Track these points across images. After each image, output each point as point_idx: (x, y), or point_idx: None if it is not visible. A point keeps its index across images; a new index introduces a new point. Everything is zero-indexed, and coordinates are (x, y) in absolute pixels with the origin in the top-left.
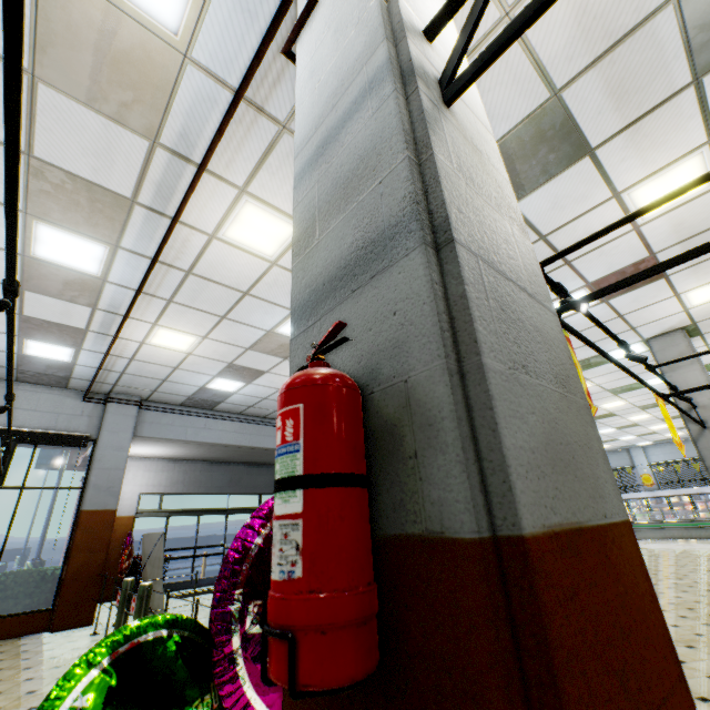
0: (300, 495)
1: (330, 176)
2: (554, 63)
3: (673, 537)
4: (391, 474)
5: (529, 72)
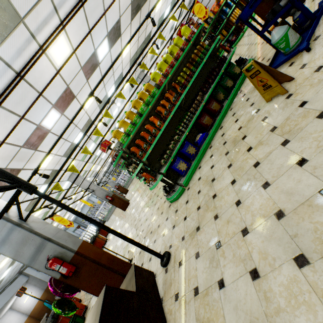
0: (62, 266)
1: (14, 244)
2: (1, 166)
3: (114, 210)
4: (65, 259)
5: None
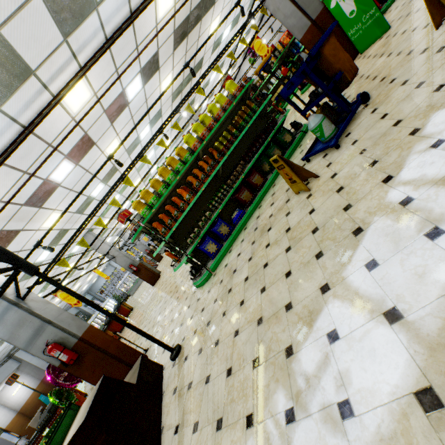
0: (62, 353)
1: (9, 325)
2: None
3: (142, 281)
4: (67, 345)
5: None
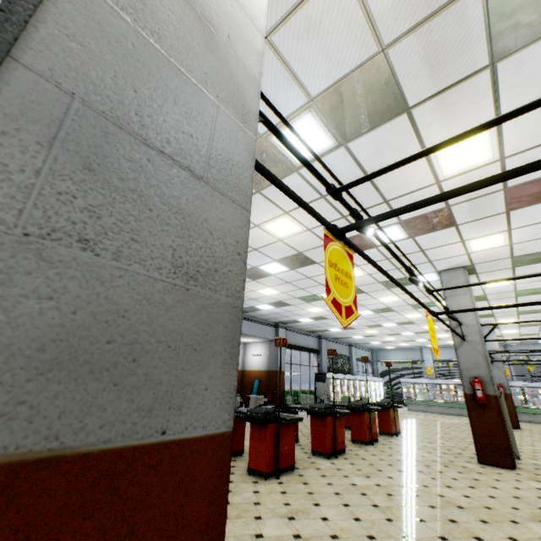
0: None
1: None
2: (382, 20)
3: (438, 412)
4: None
5: (362, 23)
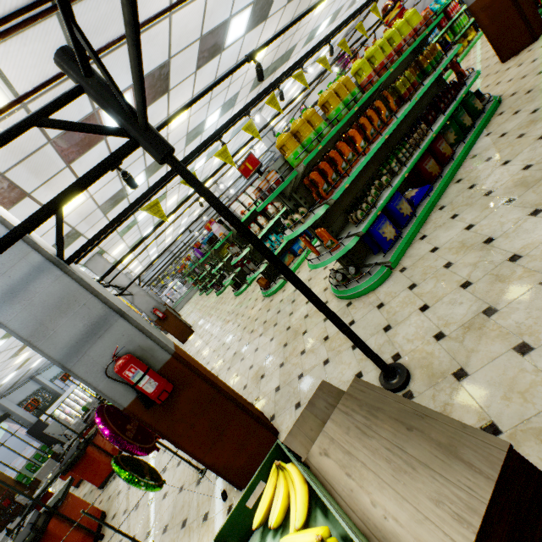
0: (147, 376)
1: (37, 306)
2: None
3: None
4: (149, 363)
5: None
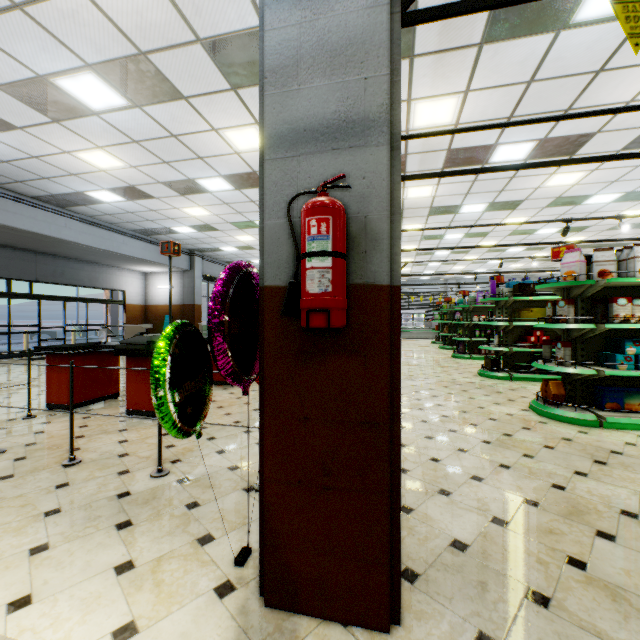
0: (330, 260)
1: (316, 31)
2: None
3: None
4: (350, 259)
5: None
